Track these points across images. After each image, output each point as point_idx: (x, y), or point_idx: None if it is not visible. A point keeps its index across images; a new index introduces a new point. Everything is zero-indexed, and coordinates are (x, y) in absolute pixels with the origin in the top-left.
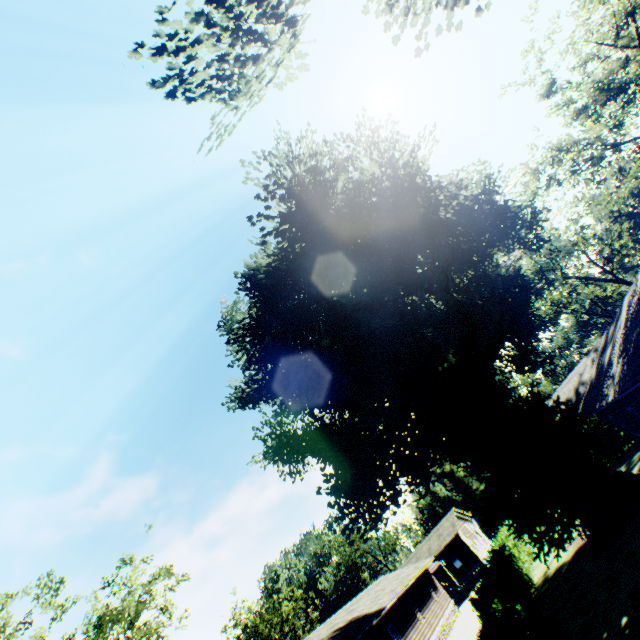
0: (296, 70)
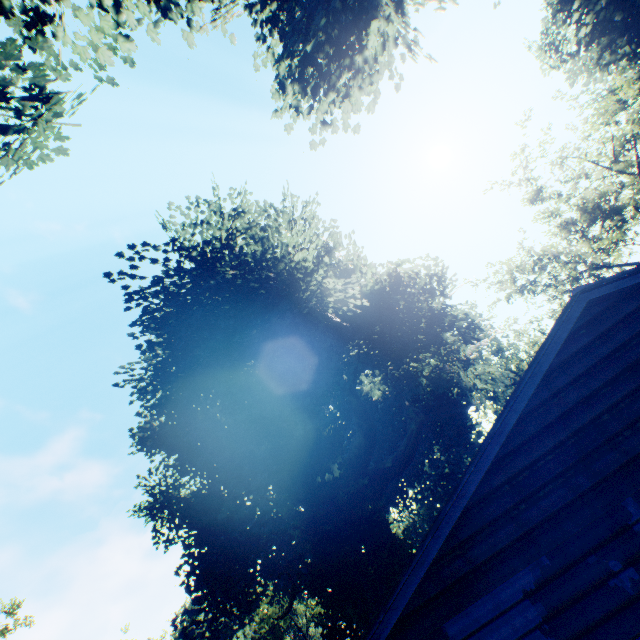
0: (53, 151)
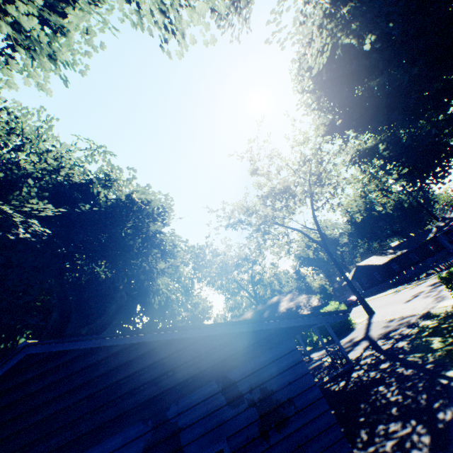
0: None
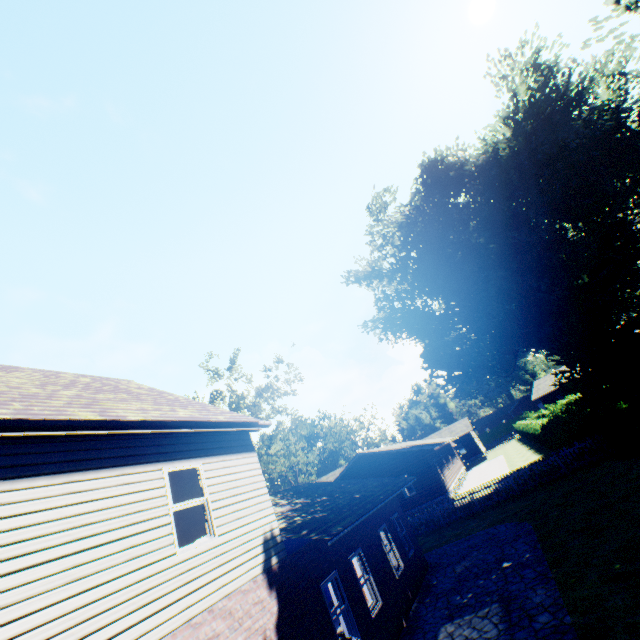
0: None
